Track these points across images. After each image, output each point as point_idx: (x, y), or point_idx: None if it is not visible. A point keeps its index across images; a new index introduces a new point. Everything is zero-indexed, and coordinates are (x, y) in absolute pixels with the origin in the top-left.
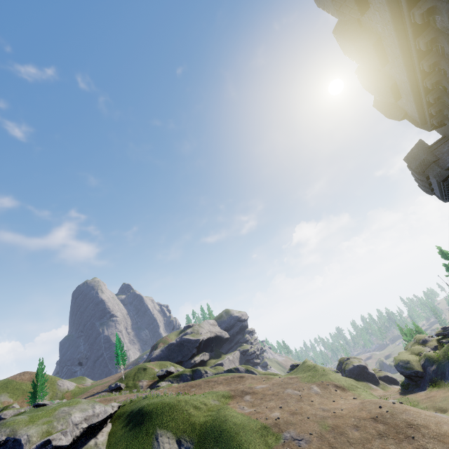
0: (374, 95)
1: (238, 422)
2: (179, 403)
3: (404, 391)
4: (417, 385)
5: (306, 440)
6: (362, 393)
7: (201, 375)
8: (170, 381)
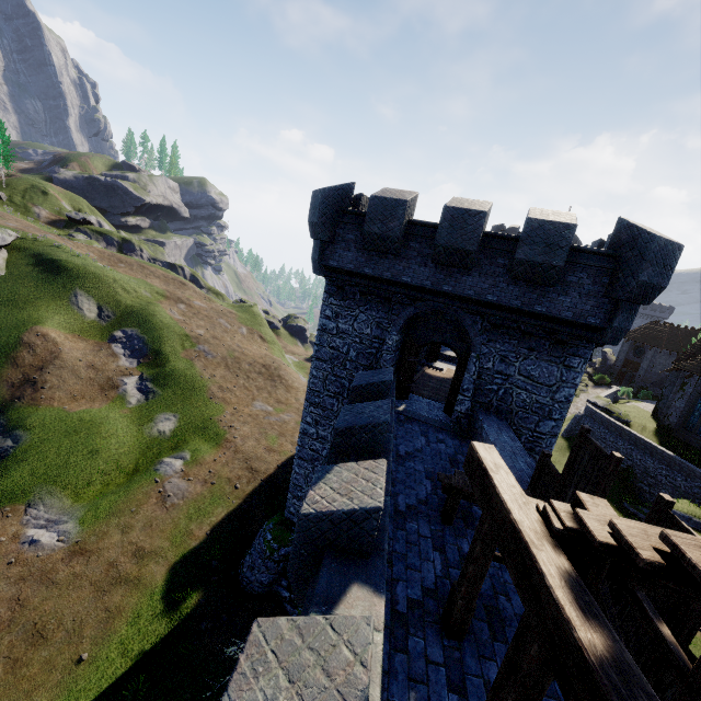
0: None
1: (166, 322)
2: (107, 277)
3: (310, 359)
4: None
5: (213, 356)
6: (275, 349)
7: (134, 250)
8: (87, 233)
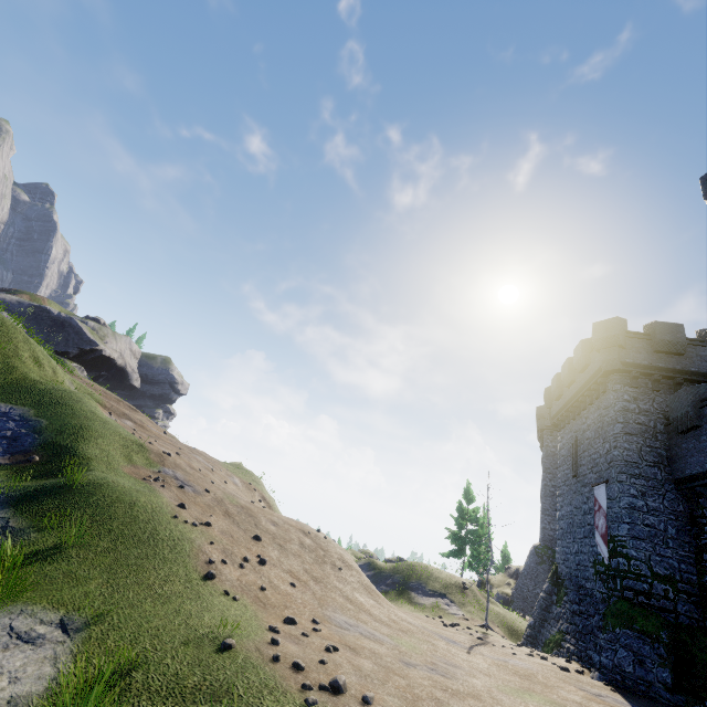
0: None
1: (100, 416)
2: (14, 329)
3: None
4: None
5: (196, 491)
6: None
7: None
8: None
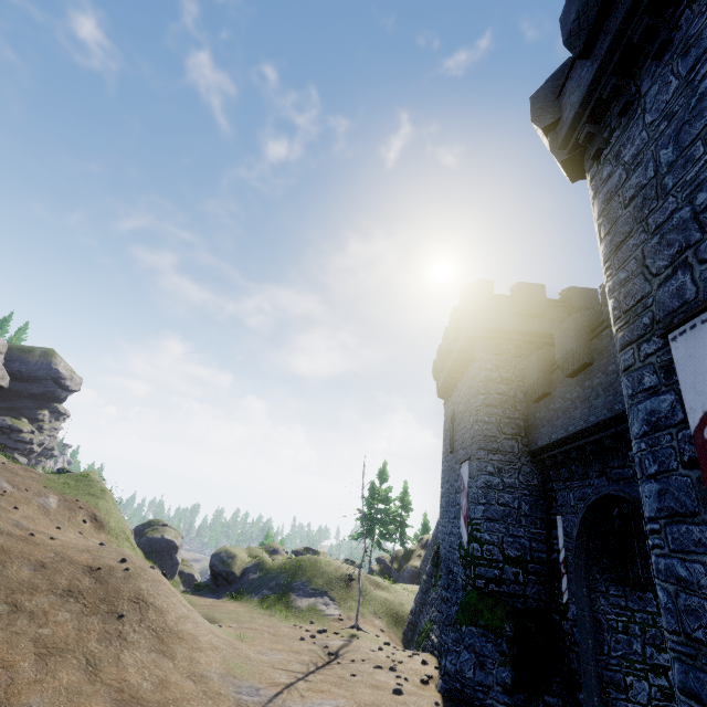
0: (570, 21)
1: None
2: None
3: (192, 591)
4: (216, 591)
5: None
6: (124, 548)
7: None
8: None
